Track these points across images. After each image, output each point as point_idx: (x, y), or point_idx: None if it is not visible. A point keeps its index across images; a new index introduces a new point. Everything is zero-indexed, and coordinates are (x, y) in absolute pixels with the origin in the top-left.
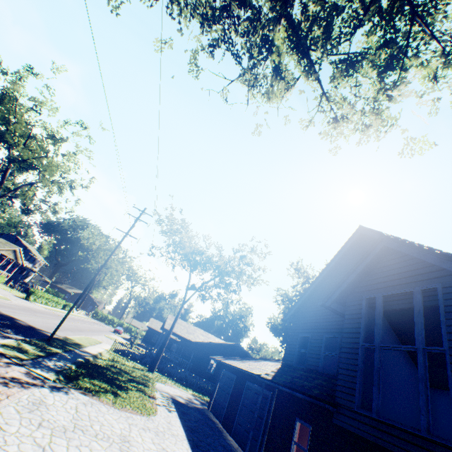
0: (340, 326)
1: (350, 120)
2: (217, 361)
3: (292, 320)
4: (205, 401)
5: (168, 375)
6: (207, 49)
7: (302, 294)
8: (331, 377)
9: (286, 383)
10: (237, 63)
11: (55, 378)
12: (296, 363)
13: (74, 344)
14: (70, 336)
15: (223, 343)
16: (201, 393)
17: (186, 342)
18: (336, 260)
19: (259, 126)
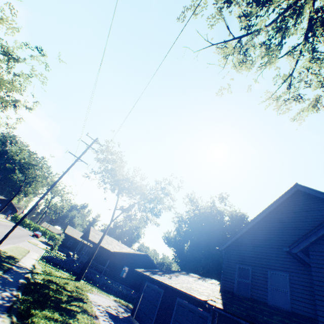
0: (286, 266)
1: (299, 100)
2: (129, 268)
3: (226, 250)
4: (125, 306)
5: (91, 282)
6: (226, 2)
7: (238, 230)
8: (288, 314)
9: (245, 317)
10: (227, 29)
11: (9, 323)
12: (236, 290)
13: (9, 258)
14: (2, 248)
15: (135, 253)
16: (118, 297)
17: (100, 249)
18: (273, 208)
19: (223, 89)
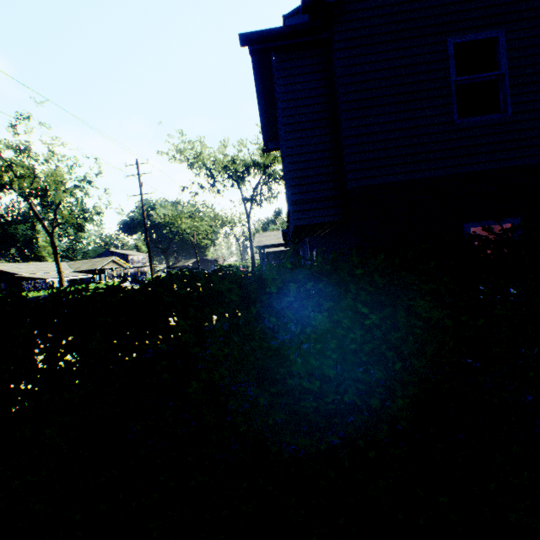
0: None
1: None
2: None
3: None
4: None
5: None
6: None
7: None
8: None
9: None
10: None
11: None
12: None
13: None
14: None
15: None
16: None
17: None
18: None
19: None
